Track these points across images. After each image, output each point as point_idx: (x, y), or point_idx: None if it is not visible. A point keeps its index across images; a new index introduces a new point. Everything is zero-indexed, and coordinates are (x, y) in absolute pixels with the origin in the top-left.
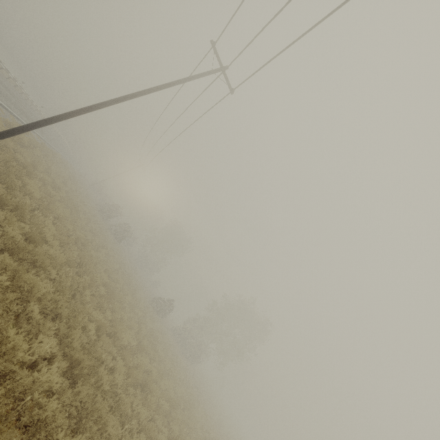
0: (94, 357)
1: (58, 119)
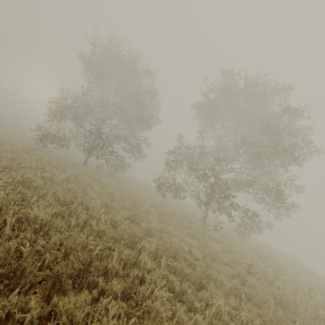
0: None
1: None
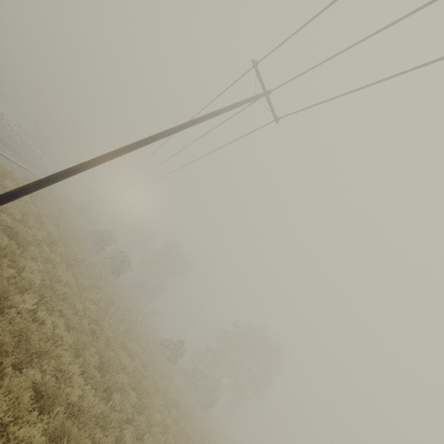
0: None
1: (67, 174)
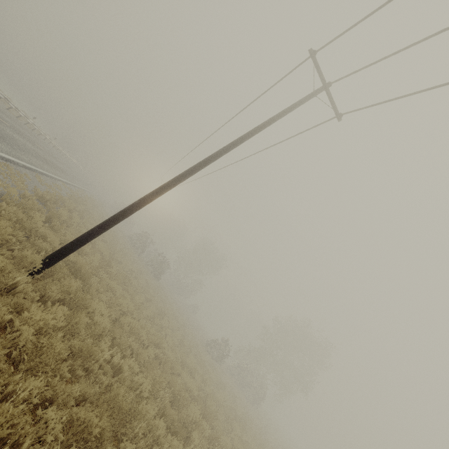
0: None
1: (128, 213)
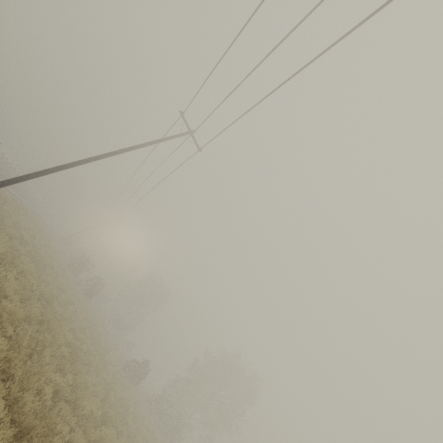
0: (47, 425)
1: (33, 176)
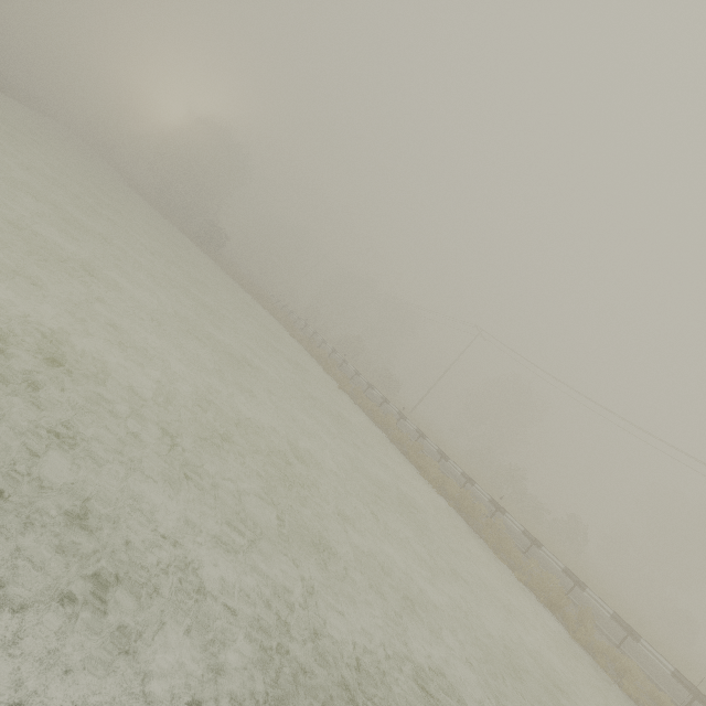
0: None
1: None
